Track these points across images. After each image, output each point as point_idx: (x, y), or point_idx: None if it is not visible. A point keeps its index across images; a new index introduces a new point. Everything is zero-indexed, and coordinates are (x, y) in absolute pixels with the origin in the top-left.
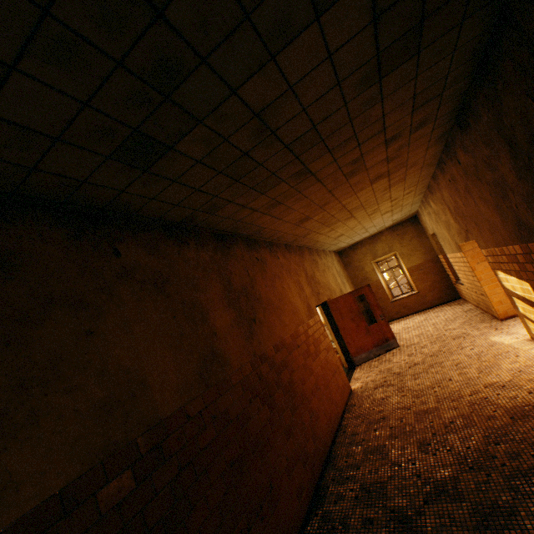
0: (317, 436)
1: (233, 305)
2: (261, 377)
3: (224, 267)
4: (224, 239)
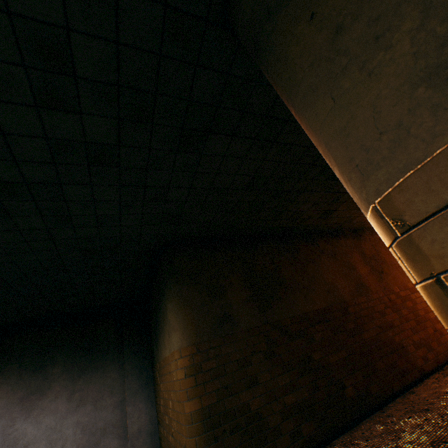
0: (441, 343)
1: (367, 264)
2: (390, 300)
3: (358, 246)
4: (356, 232)
